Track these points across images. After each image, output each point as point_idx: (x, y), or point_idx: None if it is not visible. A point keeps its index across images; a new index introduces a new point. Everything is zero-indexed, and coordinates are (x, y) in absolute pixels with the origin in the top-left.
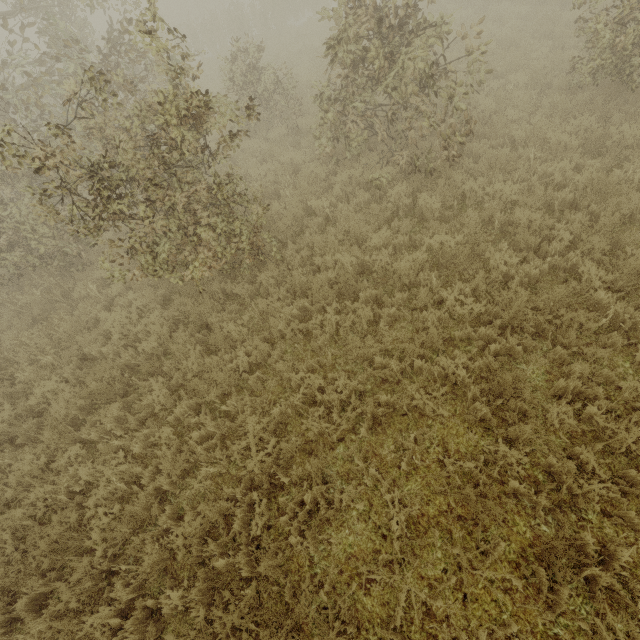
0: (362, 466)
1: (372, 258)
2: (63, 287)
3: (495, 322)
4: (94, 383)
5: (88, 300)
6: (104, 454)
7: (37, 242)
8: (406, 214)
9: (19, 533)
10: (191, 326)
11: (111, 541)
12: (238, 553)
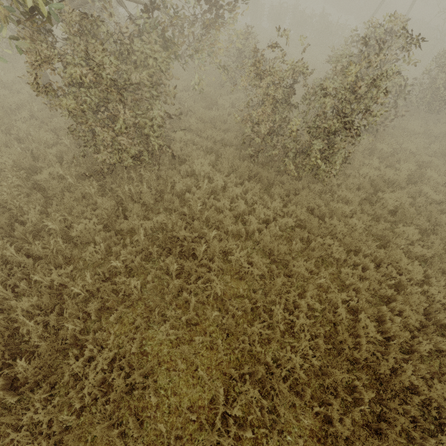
0: (444, 267)
1: (379, 173)
2: (166, 181)
3: (445, 203)
4: (286, 245)
5: (200, 192)
6: (309, 291)
7: (152, 140)
8: (362, 153)
9: (304, 351)
10: (306, 208)
11: (361, 336)
12: (441, 314)
